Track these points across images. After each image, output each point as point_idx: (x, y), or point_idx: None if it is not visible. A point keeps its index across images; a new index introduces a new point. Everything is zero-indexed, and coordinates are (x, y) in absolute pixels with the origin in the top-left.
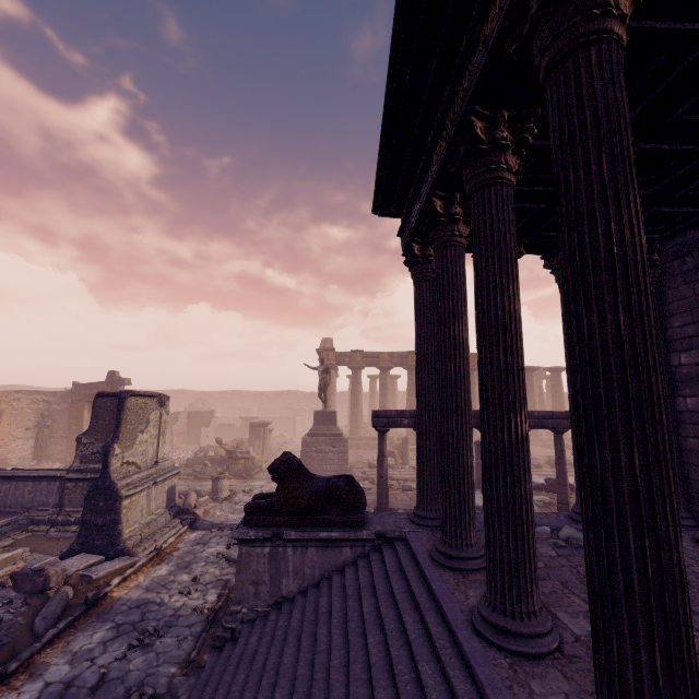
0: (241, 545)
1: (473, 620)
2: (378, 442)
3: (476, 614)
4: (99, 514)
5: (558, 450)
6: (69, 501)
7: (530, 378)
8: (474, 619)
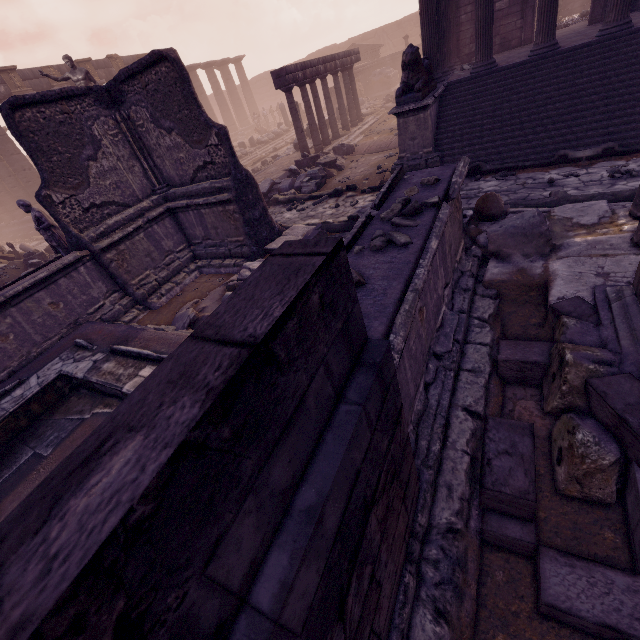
0: (426, 111)
1: (542, 53)
2: (291, 102)
3: (541, 51)
4: (254, 209)
5: (348, 84)
6: (127, 274)
7: (197, 78)
8: (543, 52)
